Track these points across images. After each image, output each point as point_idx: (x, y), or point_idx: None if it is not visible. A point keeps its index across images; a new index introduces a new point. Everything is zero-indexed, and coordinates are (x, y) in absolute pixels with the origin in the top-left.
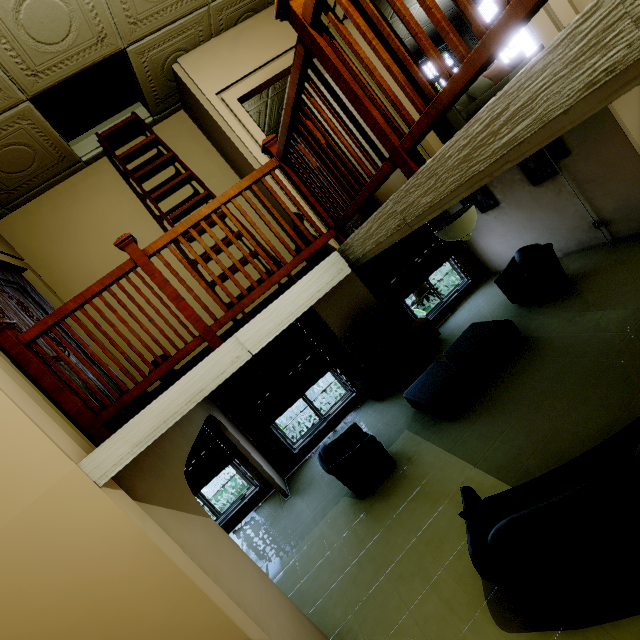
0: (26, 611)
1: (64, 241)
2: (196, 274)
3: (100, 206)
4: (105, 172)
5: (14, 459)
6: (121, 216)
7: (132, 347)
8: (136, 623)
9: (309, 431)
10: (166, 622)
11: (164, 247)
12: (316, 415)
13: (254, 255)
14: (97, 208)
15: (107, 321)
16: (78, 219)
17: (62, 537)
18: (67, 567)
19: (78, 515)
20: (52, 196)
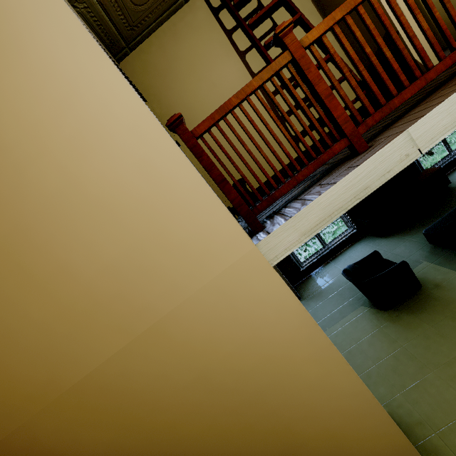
0: (217, 352)
1: (169, 78)
2: (347, 70)
3: (195, 44)
4: (199, 9)
5: (208, 234)
6: (211, 53)
7: (283, 146)
8: (295, 377)
9: (314, 255)
10: (317, 381)
11: (317, 39)
12: (321, 244)
13: (342, 80)
14: (193, 46)
15: (262, 119)
16: (178, 57)
17: (243, 303)
18: (246, 326)
19: (255, 287)
20: (159, 36)
